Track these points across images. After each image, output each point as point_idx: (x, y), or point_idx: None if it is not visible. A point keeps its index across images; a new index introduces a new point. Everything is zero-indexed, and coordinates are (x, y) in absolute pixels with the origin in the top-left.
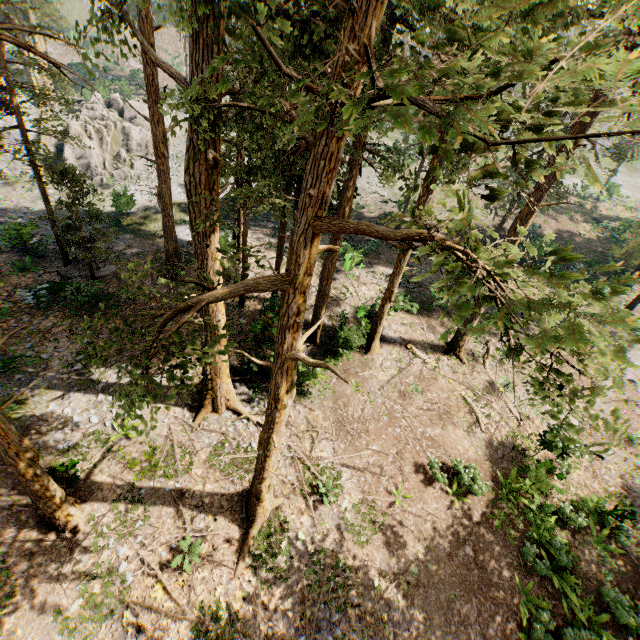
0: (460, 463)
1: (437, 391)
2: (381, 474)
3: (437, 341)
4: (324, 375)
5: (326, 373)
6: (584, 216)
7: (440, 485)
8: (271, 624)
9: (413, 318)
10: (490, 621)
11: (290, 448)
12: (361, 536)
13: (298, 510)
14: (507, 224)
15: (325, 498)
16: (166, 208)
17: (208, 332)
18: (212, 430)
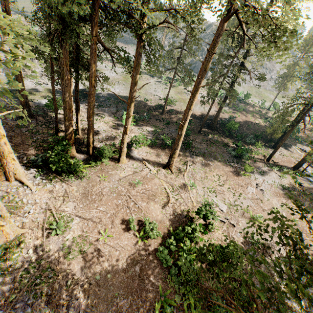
0: (147, 220)
1: (152, 185)
2: (99, 223)
3: (162, 162)
4: (87, 170)
5: (89, 169)
6: (260, 116)
7: (134, 232)
8: None
9: (153, 150)
10: (136, 311)
11: (47, 204)
12: (71, 255)
13: (35, 237)
14: (220, 115)
15: (54, 231)
16: (18, 79)
17: None
18: (1, 190)
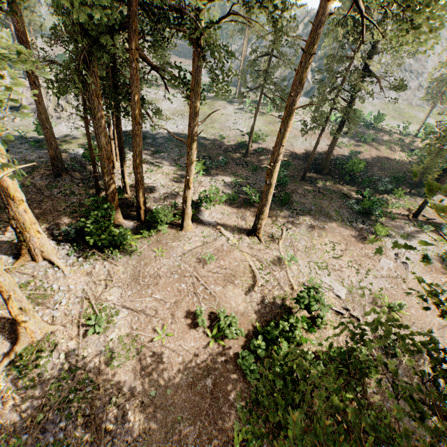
0: (222, 312)
1: (230, 260)
2: (154, 316)
3: (246, 226)
4: (138, 242)
5: (141, 241)
6: (402, 147)
7: (204, 329)
8: (3, 422)
9: (232, 209)
10: (207, 443)
11: (84, 291)
12: (116, 361)
13: (69, 336)
14: (335, 151)
15: (92, 328)
16: (43, 123)
17: (2, 191)
18: (26, 273)
